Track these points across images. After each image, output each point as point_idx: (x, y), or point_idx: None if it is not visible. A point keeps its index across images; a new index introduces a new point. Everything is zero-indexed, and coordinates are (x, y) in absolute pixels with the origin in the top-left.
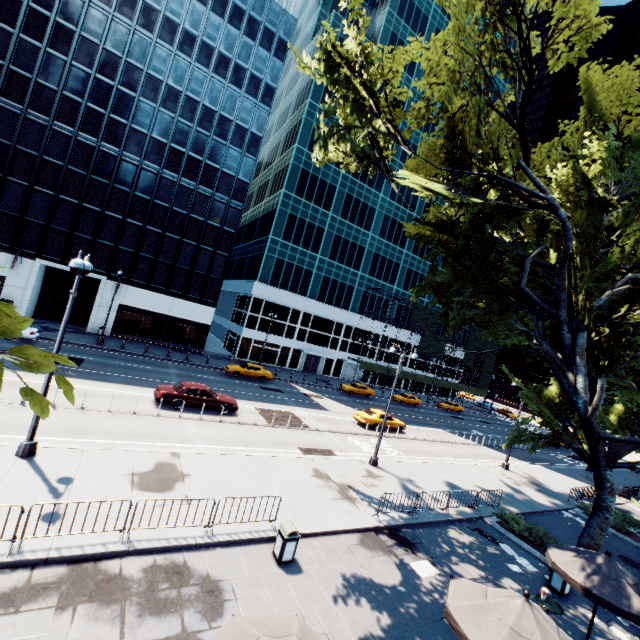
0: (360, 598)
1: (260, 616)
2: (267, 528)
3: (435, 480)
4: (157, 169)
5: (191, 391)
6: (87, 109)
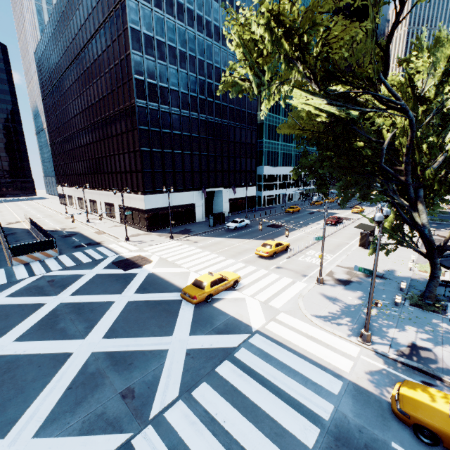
0: None
1: None
2: None
3: None
4: (228, 122)
5: (337, 218)
6: (199, 99)
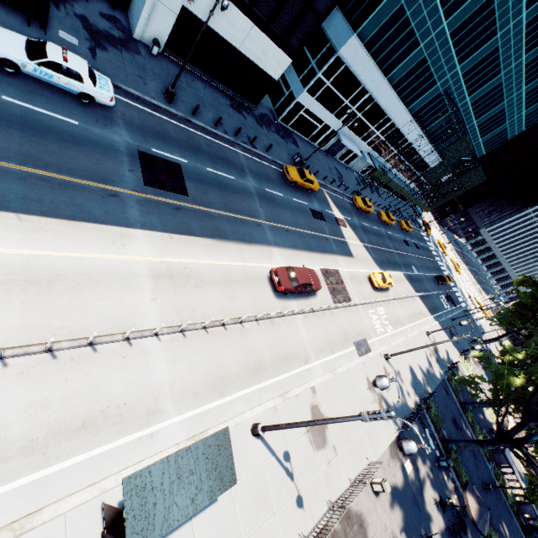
0: (396, 502)
1: (375, 532)
2: (366, 463)
3: (406, 367)
4: None
5: (302, 286)
6: None
